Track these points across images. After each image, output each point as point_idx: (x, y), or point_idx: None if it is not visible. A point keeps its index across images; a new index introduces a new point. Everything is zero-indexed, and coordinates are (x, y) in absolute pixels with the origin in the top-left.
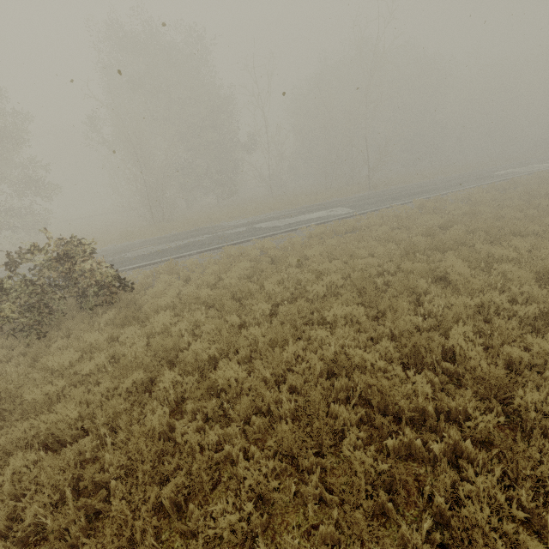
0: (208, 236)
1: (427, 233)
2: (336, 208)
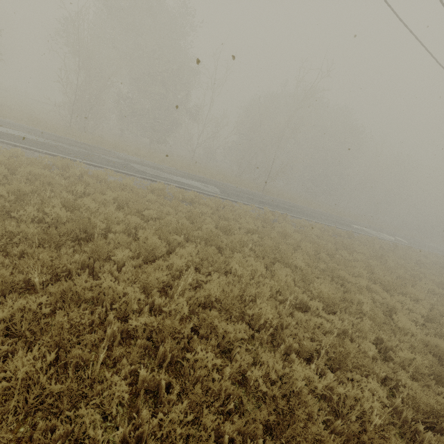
0: (82, 150)
1: (226, 228)
2: (211, 186)
